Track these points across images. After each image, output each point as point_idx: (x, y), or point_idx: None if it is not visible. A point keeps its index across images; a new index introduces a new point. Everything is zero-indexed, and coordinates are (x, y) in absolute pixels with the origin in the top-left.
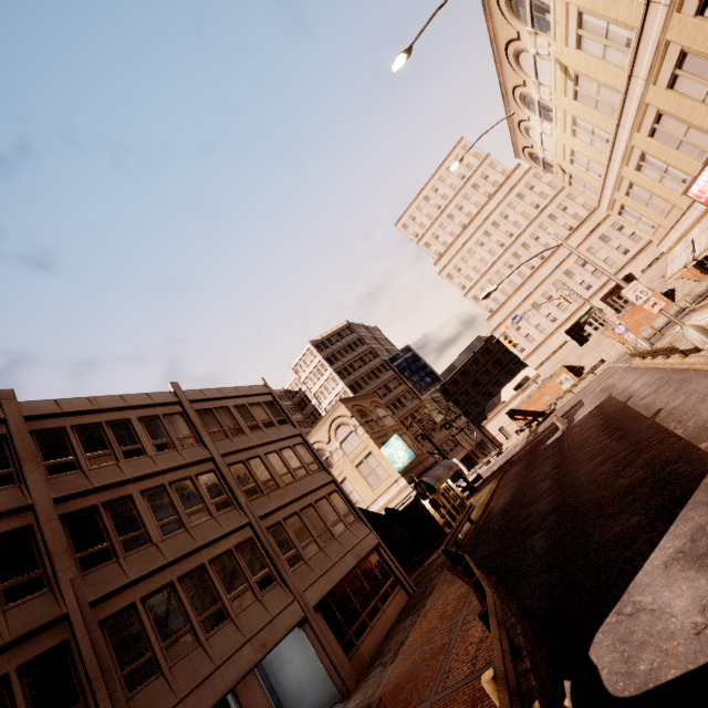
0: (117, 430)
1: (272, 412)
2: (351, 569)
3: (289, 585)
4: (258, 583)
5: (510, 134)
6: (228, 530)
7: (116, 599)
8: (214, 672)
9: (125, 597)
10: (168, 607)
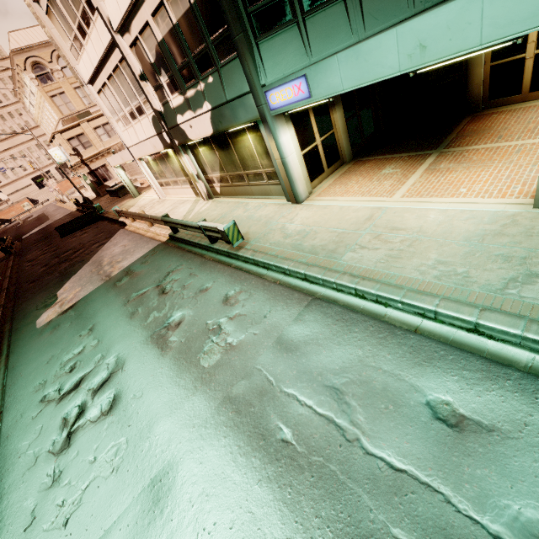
0: None
1: None
2: None
3: None
4: None
5: (14, 90)
6: None
7: None
8: None
9: None
10: None
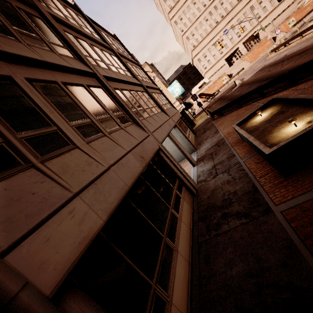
0: (55, 2)
1: (123, 49)
2: (179, 118)
3: (166, 113)
4: (156, 108)
5: None
6: (137, 82)
7: (110, 83)
8: (161, 125)
9: (113, 84)
10: (132, 98)
